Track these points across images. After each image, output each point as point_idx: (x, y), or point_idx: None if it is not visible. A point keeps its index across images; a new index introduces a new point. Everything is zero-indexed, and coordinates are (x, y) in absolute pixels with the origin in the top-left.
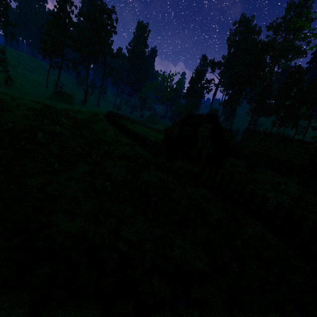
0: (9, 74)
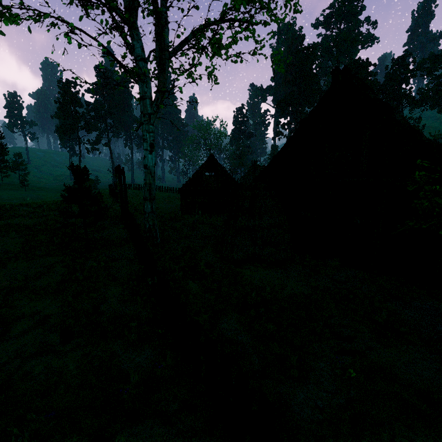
0: (23, 176)
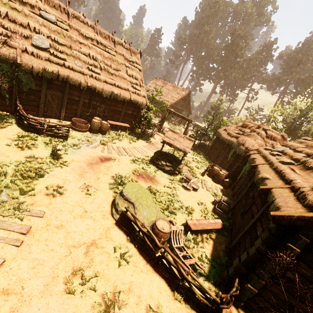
0: None
